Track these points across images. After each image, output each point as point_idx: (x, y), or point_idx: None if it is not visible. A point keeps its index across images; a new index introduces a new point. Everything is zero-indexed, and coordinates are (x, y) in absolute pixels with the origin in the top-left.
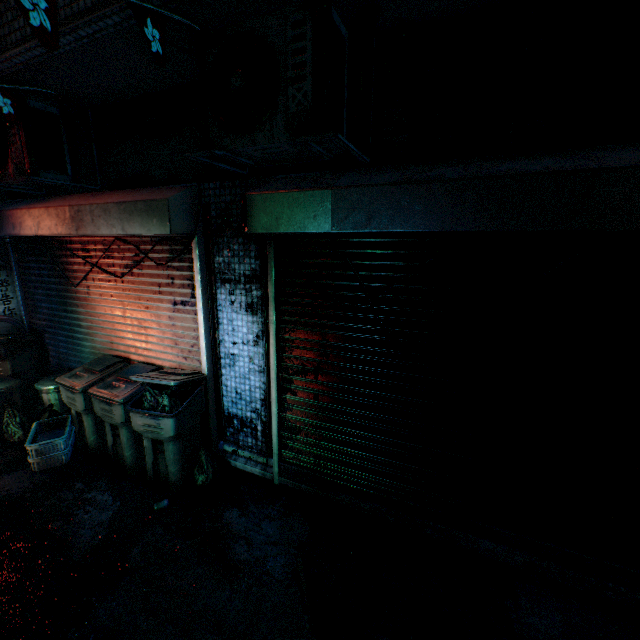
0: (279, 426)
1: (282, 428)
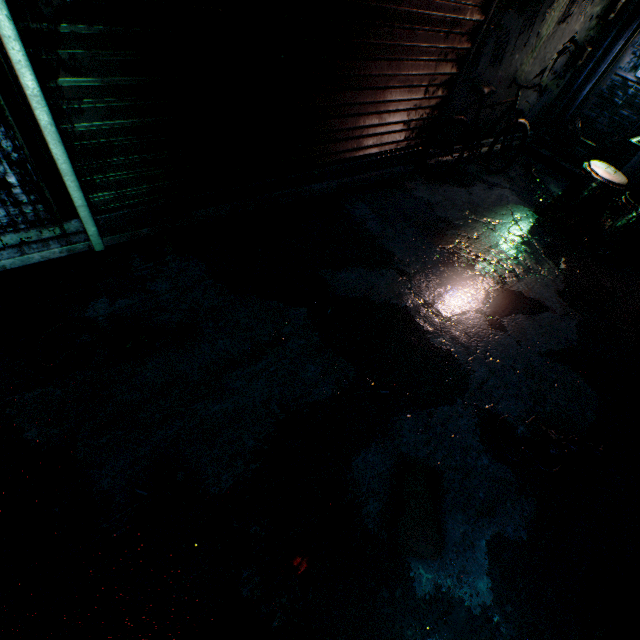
0: (68, 155)
1: (74, 158)
